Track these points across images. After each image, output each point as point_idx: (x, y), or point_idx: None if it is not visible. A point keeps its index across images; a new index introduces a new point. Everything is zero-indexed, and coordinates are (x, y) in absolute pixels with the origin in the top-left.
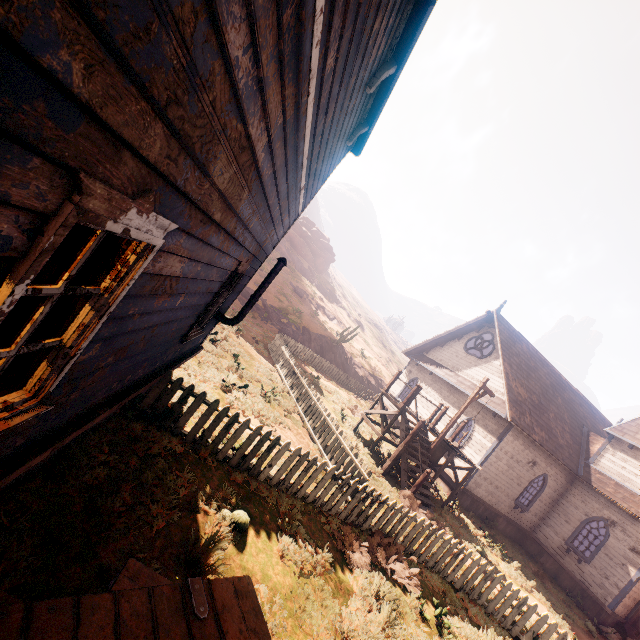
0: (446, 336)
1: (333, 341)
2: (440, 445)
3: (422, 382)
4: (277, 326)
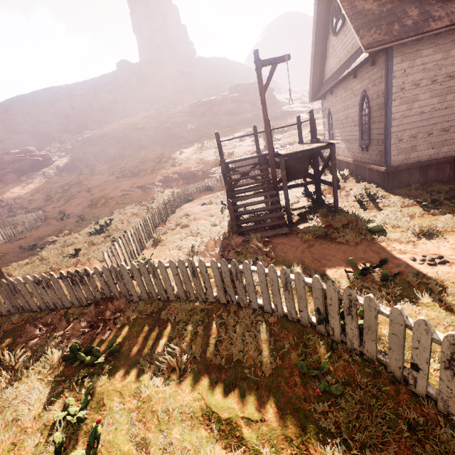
0: (317, 46)
1: (263, 149)
2: (293, 159)
3: (331, 108)
4: (214, 178)
